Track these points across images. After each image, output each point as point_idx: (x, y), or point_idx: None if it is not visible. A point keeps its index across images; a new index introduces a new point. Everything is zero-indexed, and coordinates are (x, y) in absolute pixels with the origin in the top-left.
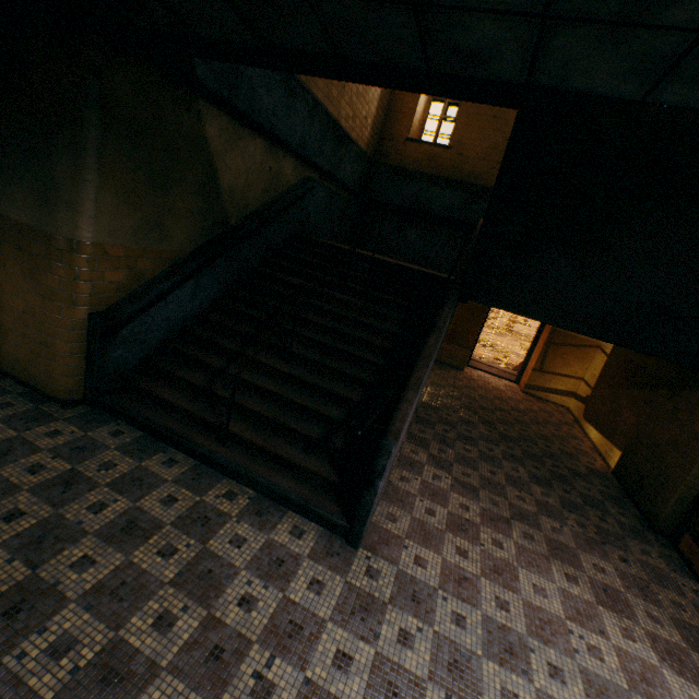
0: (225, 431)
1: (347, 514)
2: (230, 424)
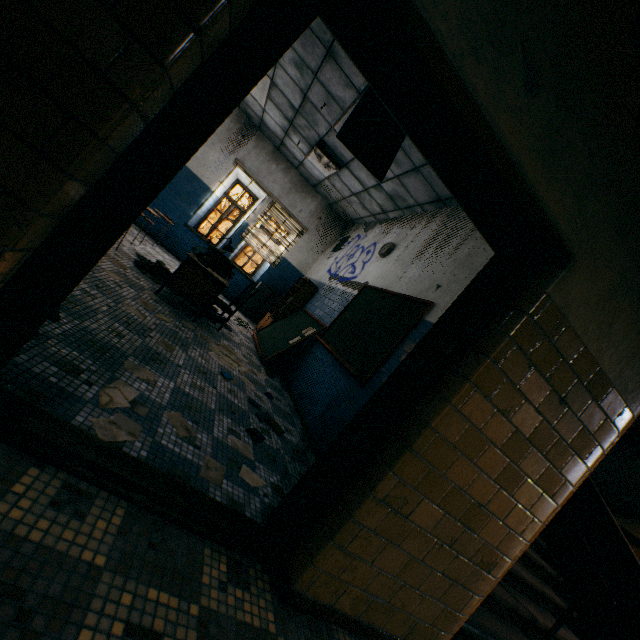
0: (553, 634)
1: None
2: (535, 614)
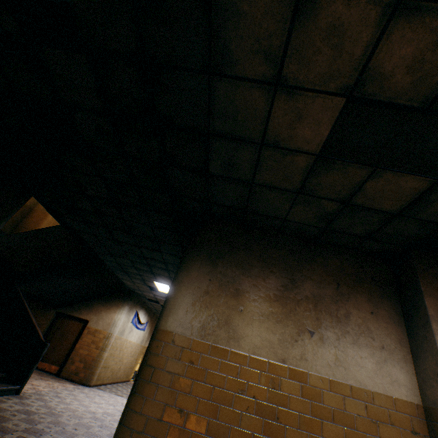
0: None
1: (15, 384)
2: None
